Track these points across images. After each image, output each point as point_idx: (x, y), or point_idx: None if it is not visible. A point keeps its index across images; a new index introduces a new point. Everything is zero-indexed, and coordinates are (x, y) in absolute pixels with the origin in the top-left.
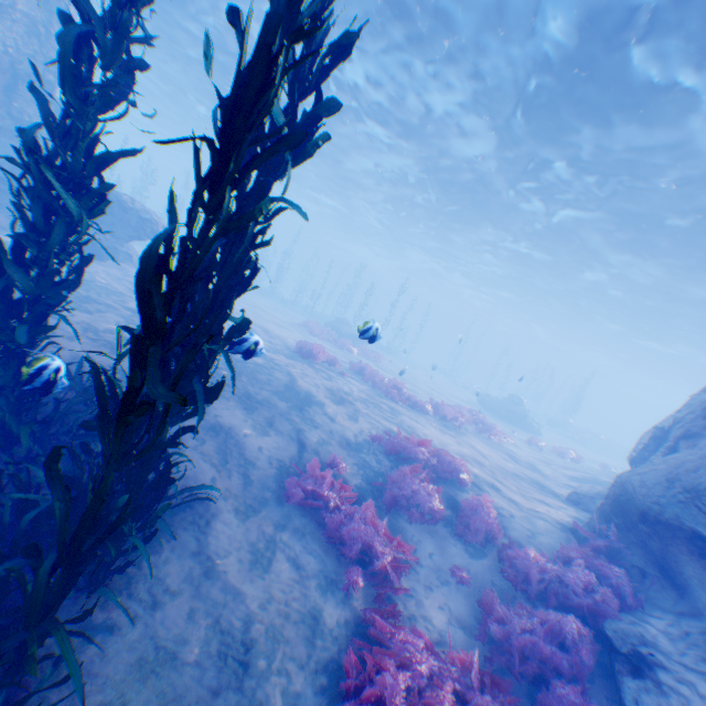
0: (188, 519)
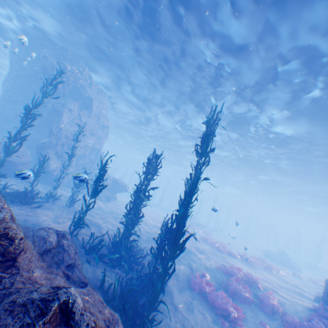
0: (165, 291)
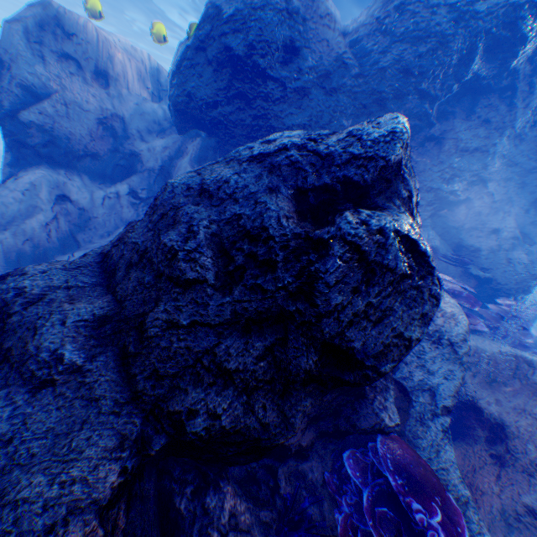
0: None
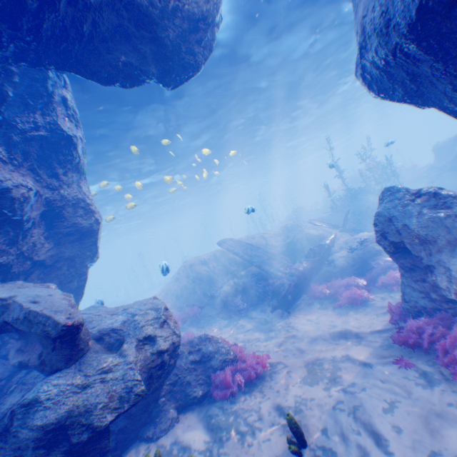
0: None
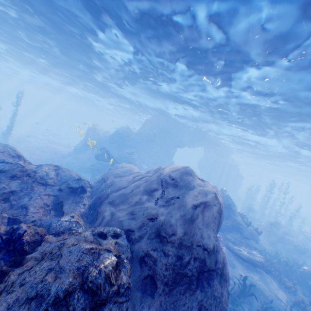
0: None
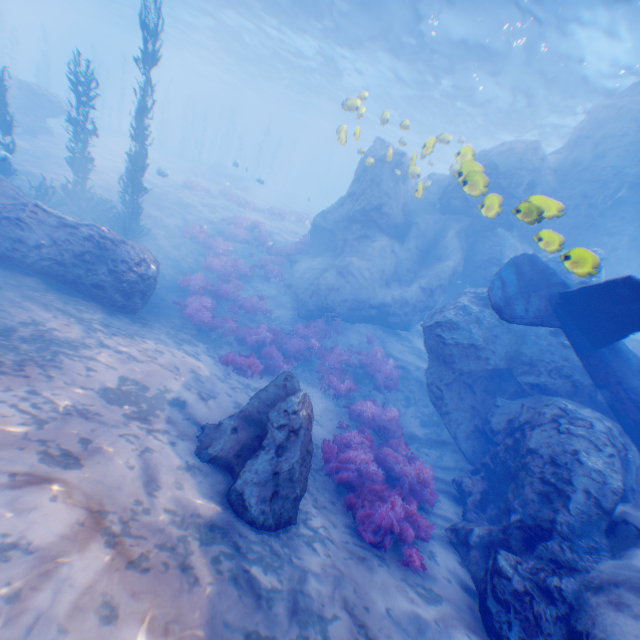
0: (150, 238)
